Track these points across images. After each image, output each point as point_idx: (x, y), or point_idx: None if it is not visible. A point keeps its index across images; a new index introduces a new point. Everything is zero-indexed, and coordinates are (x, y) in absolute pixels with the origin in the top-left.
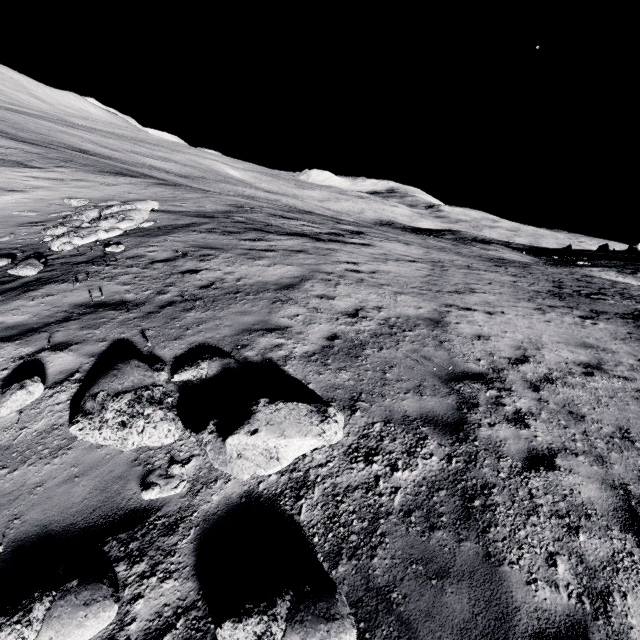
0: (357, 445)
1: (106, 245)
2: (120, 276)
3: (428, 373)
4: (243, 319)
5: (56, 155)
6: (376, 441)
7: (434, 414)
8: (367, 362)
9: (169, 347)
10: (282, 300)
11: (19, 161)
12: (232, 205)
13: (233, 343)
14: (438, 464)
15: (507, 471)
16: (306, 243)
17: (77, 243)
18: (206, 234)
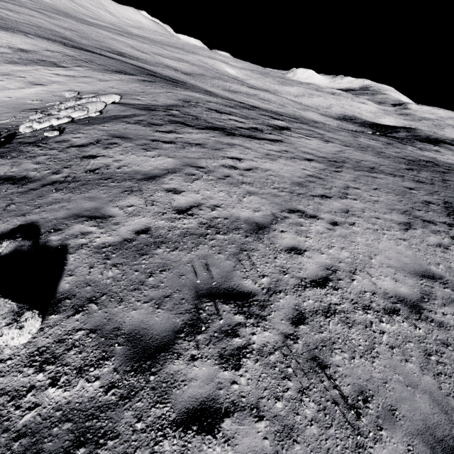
0: (46, 349)
1: (55, 130)
2: (39, 156)
3: (191, 284)
4: (85, 204)
5: (84, 57)
6: (64, 349)
7: (146, 332)
8: (146, 262)
9: (9, 222)
10: (132, 190)
11: (55, 62)
12: (182, 100)
13: (53, 226)
14: (94, 391)
15: (150, 421)
16: (211, 137)
17: (35, 127)
18: (131, 125)
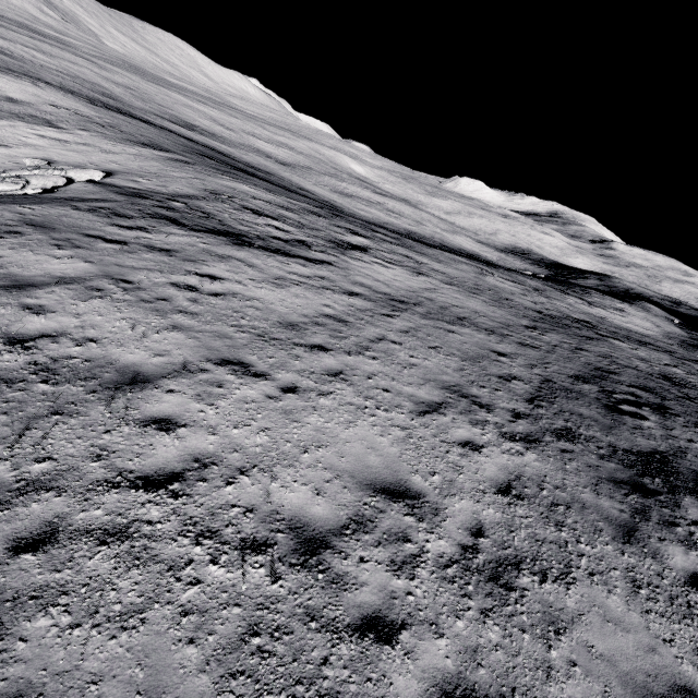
0: None
1: None
2: None
3: None
4: None
5: (106, 120)
6: None
7: None
8: None
9: None
10: None
11: (50, 120)
12: (209, 190)
13: None
14: None
15: None
16: (201, 243)
17: None
18: (78, 211)
